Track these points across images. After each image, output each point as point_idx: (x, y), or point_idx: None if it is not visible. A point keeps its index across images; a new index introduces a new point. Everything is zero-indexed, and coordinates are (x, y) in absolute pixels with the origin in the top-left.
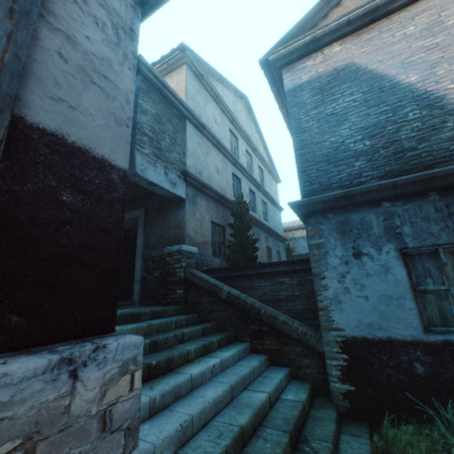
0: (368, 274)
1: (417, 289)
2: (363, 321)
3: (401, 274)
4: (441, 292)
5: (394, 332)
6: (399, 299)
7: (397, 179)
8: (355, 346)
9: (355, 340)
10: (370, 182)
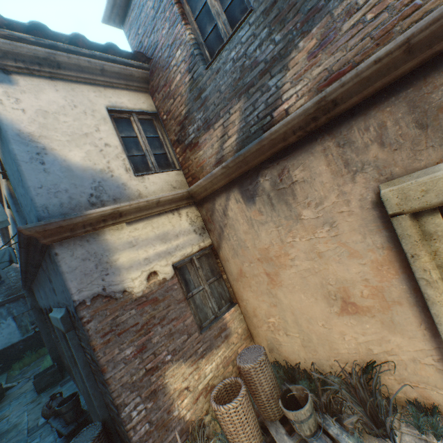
0: (4, 328)
1: (20, 326)
2: (4, 343)
3: (15, 324)
4: (27, 324)
5: (14, 341)
6: (15, 331)
7: (10, 298)
8: (2, 352)
9: (1, 350)
10: (1, 298)
